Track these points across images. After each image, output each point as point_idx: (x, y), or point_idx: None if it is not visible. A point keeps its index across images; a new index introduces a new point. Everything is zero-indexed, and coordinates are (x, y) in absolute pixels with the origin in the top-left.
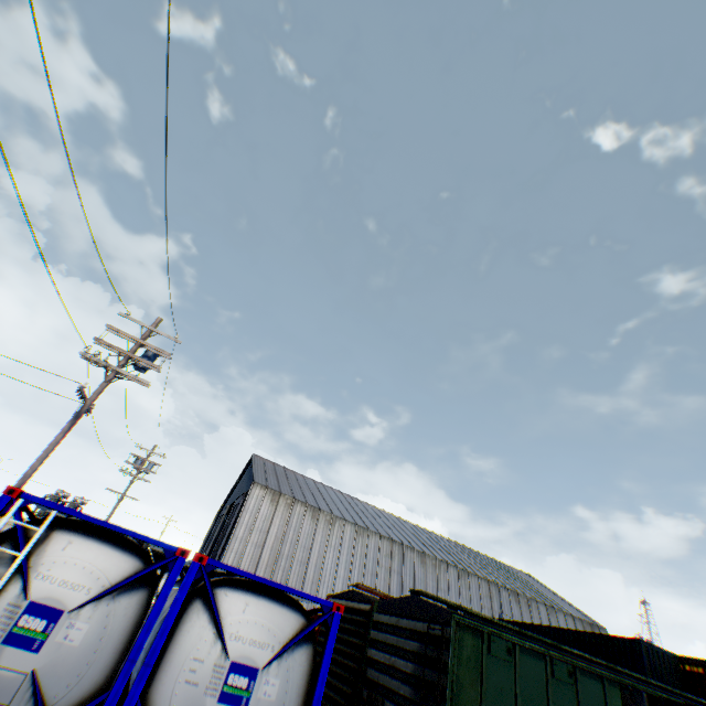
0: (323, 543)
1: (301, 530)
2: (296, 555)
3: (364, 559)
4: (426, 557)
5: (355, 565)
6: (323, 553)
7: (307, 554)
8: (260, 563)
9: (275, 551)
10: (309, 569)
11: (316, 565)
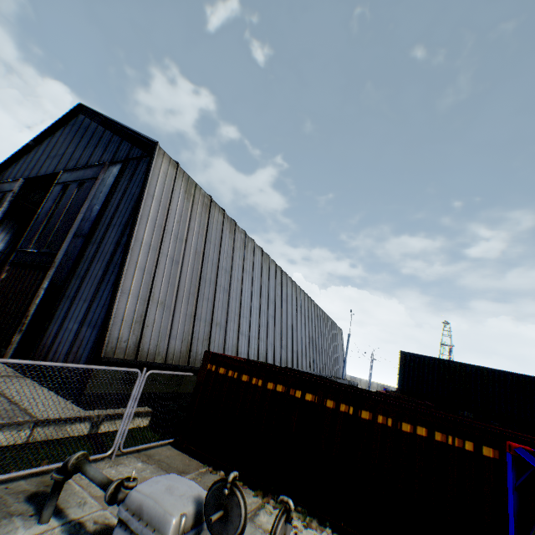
0: (240, 267)
1: (221, 246)
2: (218, 280)
3: (267, 288)
4: (297, 287)
5: (263, 294)
6: (241, 279)
7: (228, 279)
8: (181, 290)
9: (196, 272)
10: (231, 299)
11: (236, 293)
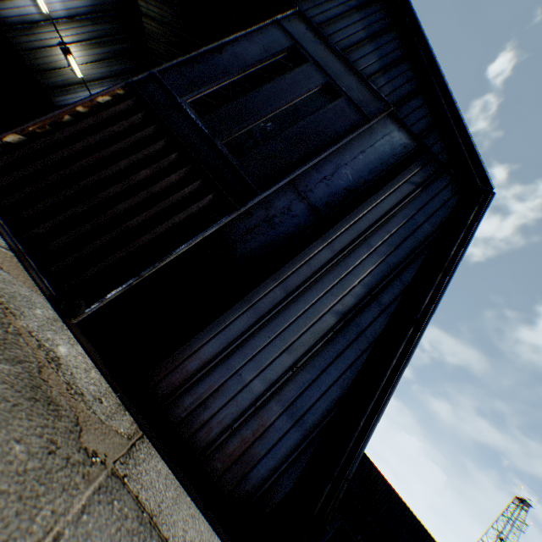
0: None
1: None
2: None
3: None
4: None
5: None
6: None
7: None
8: None
9: None
10: None
11: None
